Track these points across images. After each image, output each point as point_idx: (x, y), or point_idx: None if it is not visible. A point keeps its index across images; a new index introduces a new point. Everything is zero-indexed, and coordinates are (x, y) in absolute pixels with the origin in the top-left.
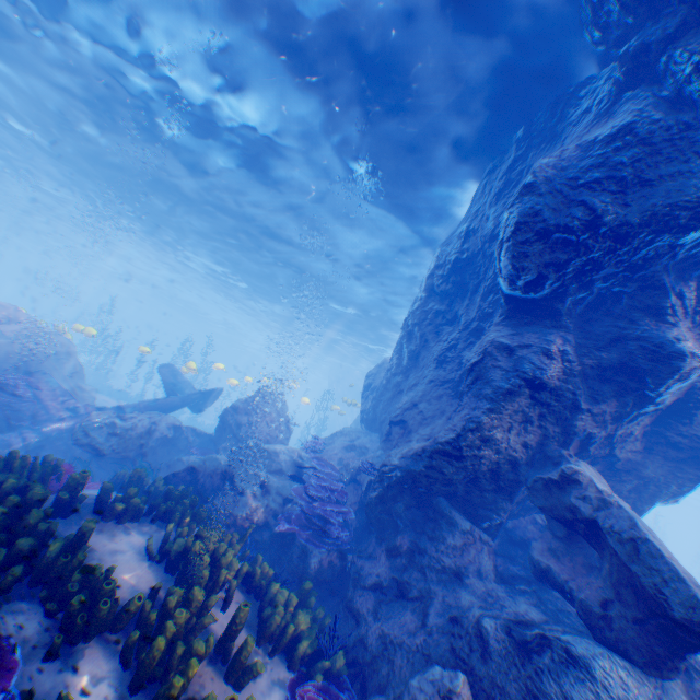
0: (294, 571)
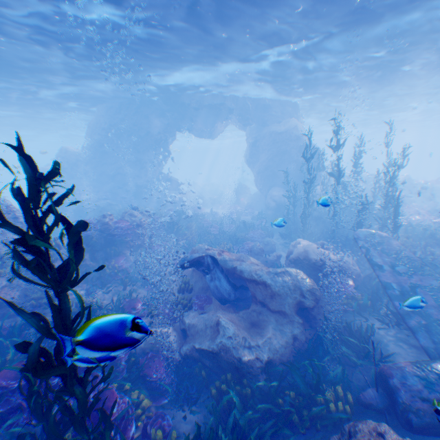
0: None
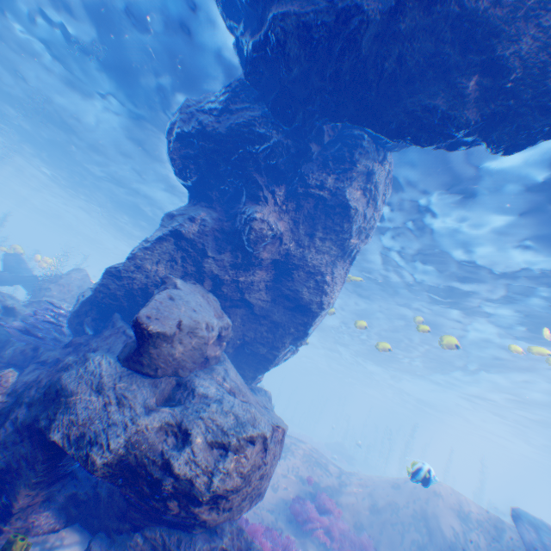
0: None
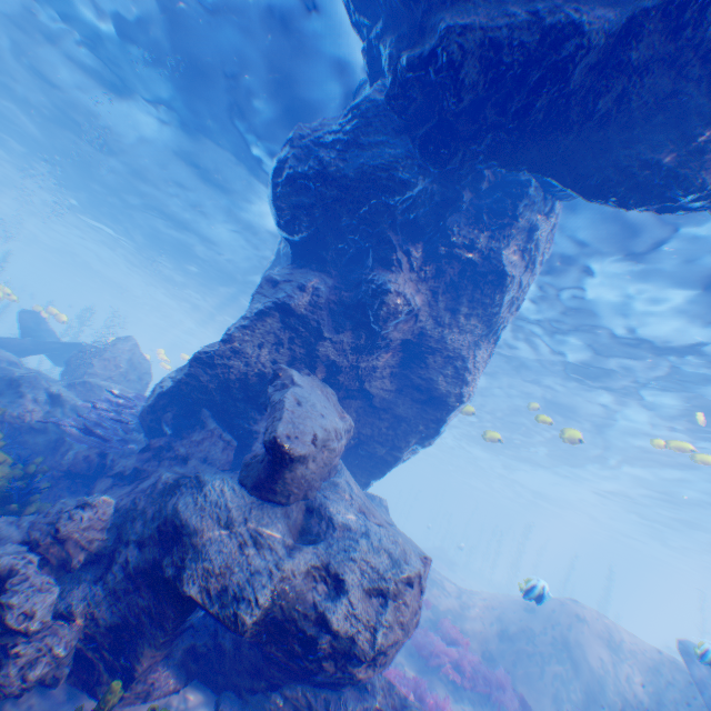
0: (54, 467)
